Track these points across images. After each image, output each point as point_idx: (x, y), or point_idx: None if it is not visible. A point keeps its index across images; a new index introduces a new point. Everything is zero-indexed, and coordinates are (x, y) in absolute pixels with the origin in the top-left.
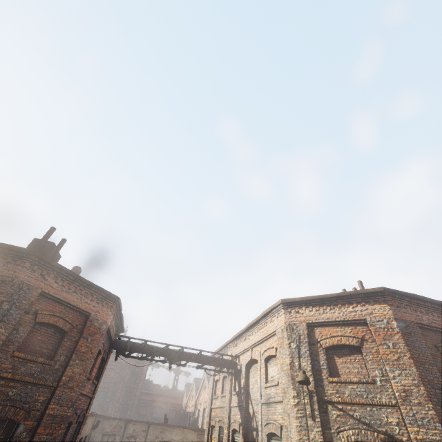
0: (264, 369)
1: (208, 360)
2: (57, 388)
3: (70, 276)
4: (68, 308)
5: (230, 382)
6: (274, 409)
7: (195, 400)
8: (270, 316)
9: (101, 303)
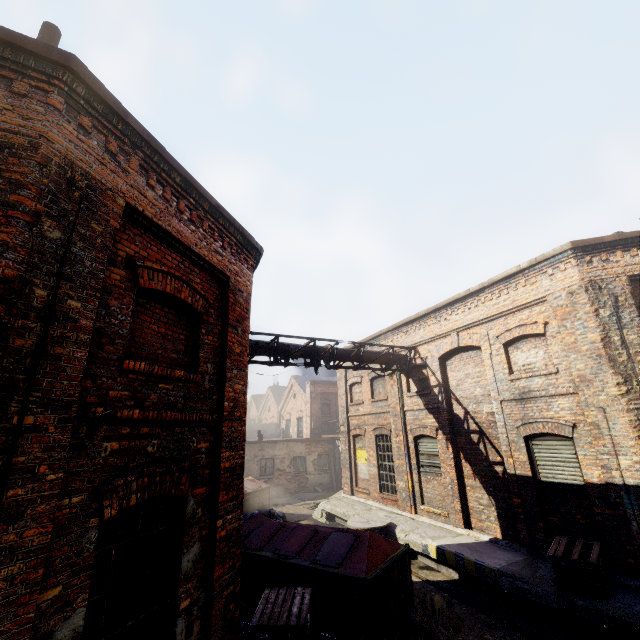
0: (505, 356)
1: (373, 356)
2: (222, 423)
3: (173, 175)
4: (188, 261)
5: (398, 382)
6: (545, 404)
7: (279, 410)
8: (525, 276)
9: (237, 257)
